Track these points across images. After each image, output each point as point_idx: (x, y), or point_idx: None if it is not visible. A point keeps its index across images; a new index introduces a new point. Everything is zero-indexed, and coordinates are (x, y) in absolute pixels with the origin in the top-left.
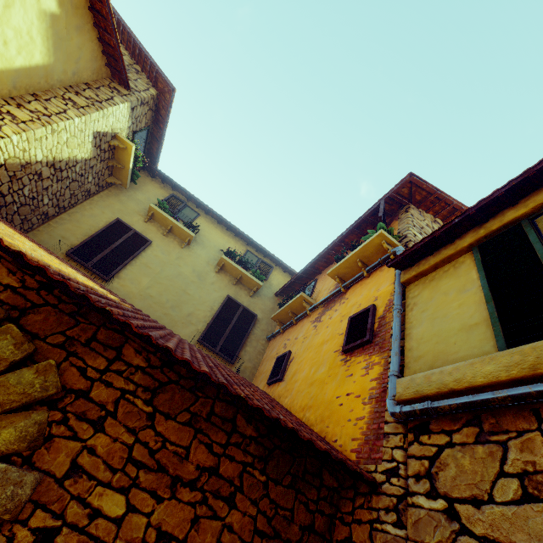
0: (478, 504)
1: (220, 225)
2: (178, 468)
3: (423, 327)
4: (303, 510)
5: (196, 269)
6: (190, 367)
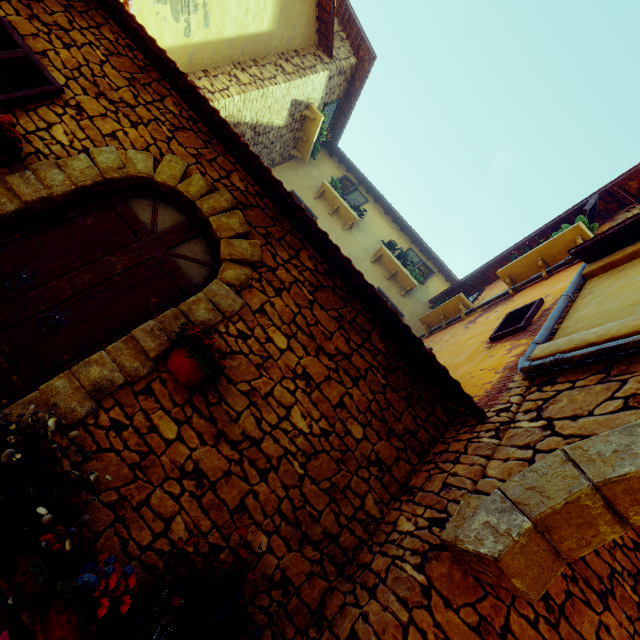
0: (575, 418)
1: (386, 215)
2: (323, 342)
3: (589, 309)
4: (410, 419)
5: (352, 254)
6: (349, 266)
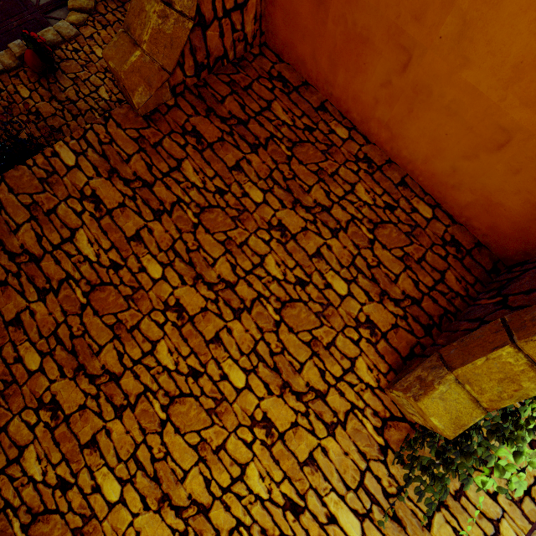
0: None
1: None
2: None
3: None
4: None
5: None
6: None
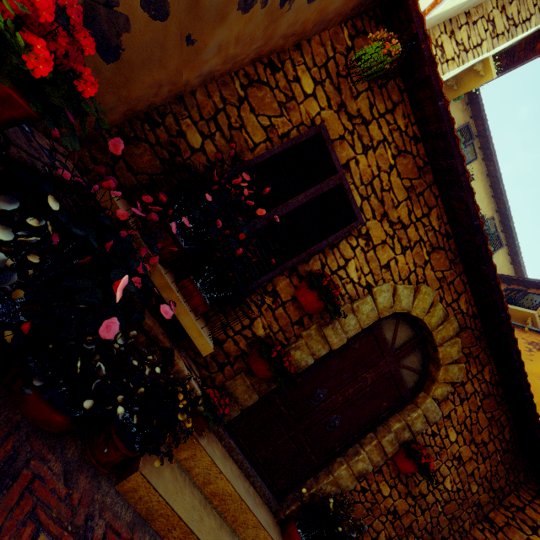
0: None
1: (487, 178)
2: (475, 435)
3: None
4: (504, 481)
5: None
6: (534, 417)
